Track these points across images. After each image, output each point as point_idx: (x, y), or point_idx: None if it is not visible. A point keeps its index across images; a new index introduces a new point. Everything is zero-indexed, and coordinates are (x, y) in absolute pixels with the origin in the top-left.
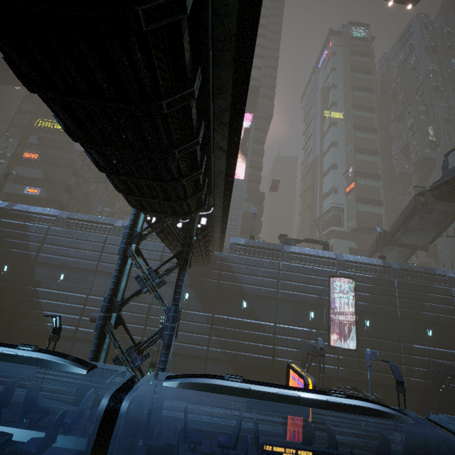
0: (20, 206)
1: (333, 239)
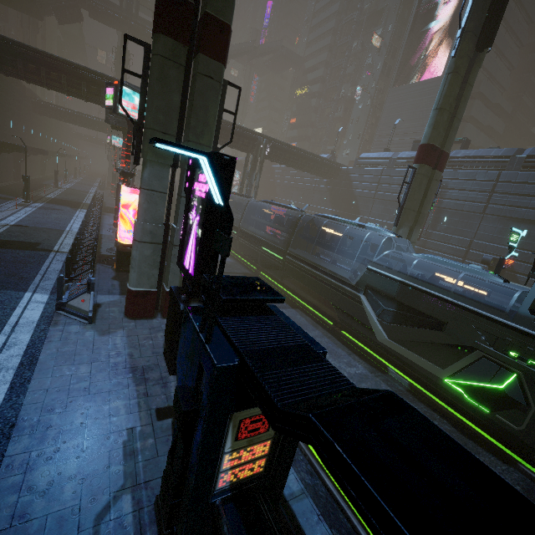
0: None
1: None
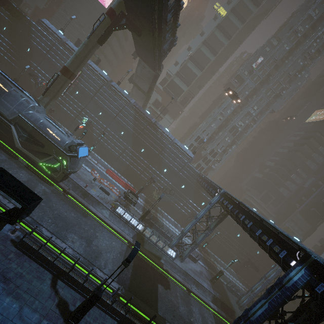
0: None
1: None
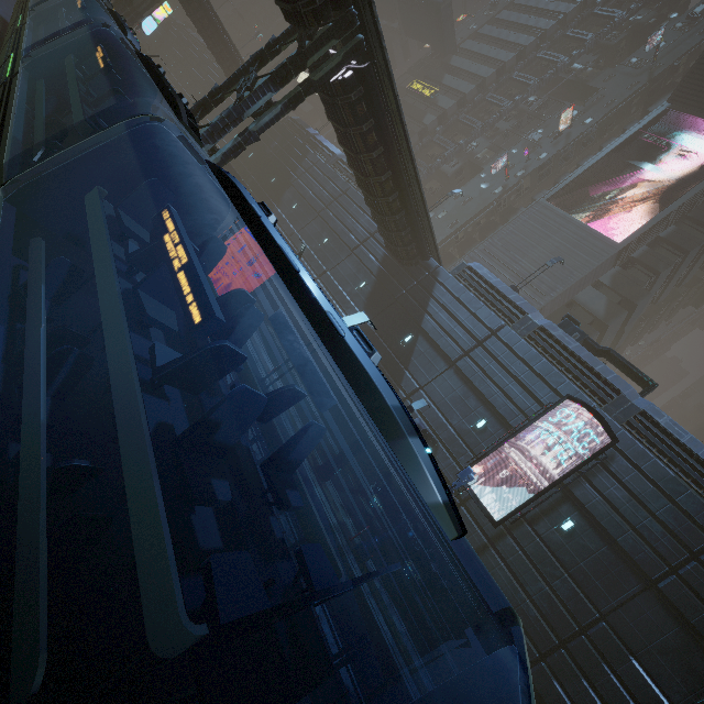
0: (320, 137)
1: None
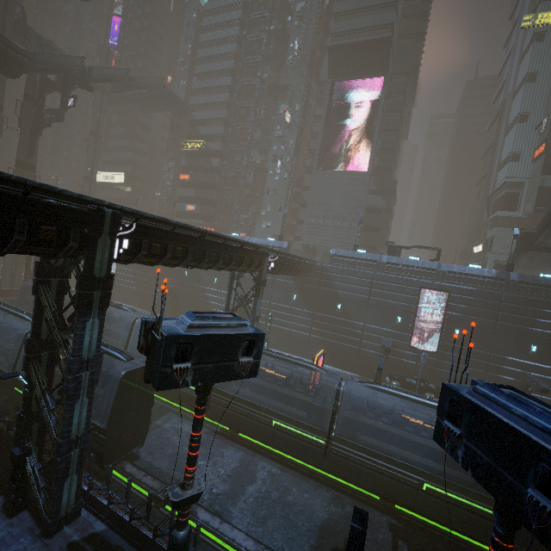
0: None
1: (495, 229)
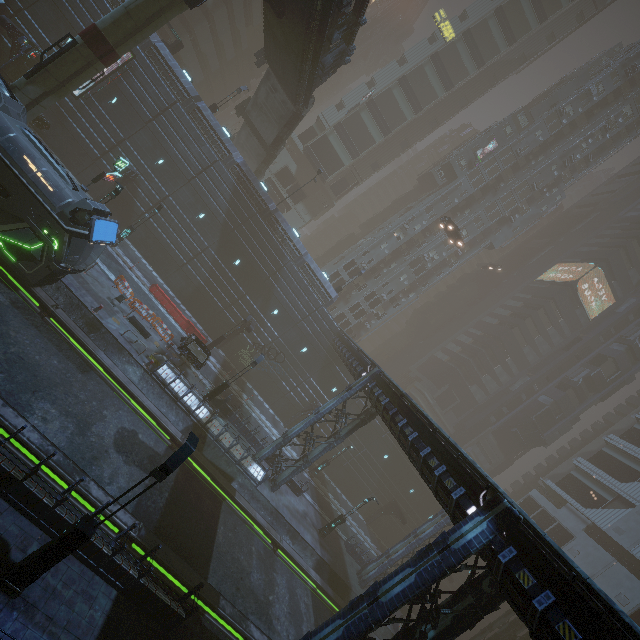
0: None
1: None
